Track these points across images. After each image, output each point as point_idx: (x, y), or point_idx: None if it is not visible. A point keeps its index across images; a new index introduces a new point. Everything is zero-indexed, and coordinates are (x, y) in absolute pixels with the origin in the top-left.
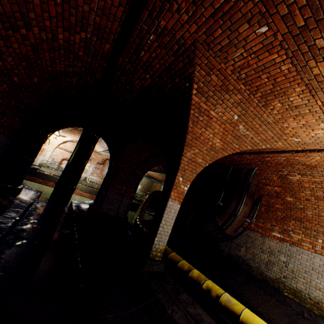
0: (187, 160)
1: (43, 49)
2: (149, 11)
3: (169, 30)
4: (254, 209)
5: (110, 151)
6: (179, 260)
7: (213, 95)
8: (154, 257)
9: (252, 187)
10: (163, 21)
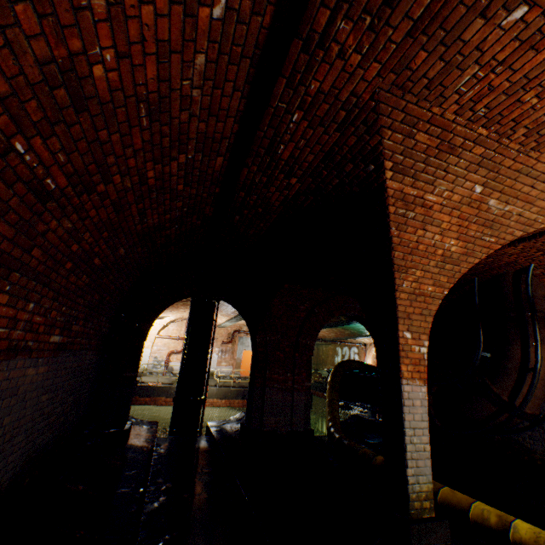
0: (406, 295)
1: (128, 203)
2: (287, 77)
3: (326, 92)
4: None
5: (247, 320)
6: (467, 504)
7: (426, 166)
8: (419, 514)
9: (540, 303)
10: (315, 82)
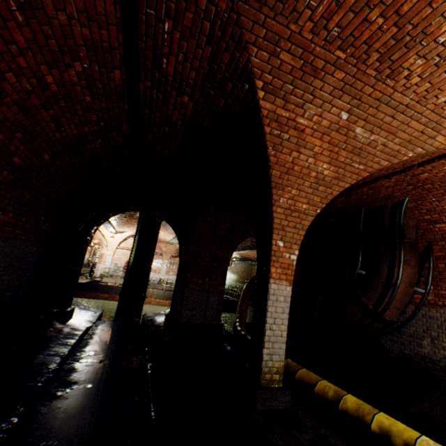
0: (283, 210)
1: (35, 107)
2: None
3: None
4: (425, 269)
5: (176, 233)
6: (315, 381)
7: (294, 89)
8: (269, 383)
9: (410, 231)
10: None
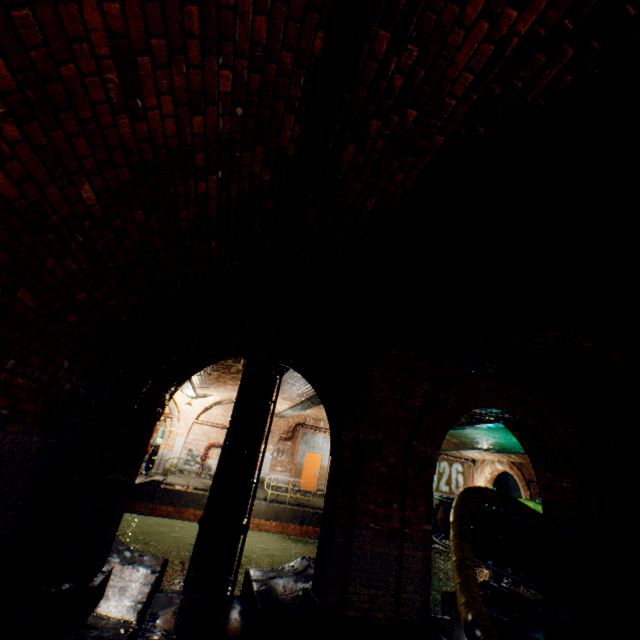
0: None
1: None
2: None
3: None
4: None
5: (326, 402)
6: None
7: None
8: None
9: None
10: None
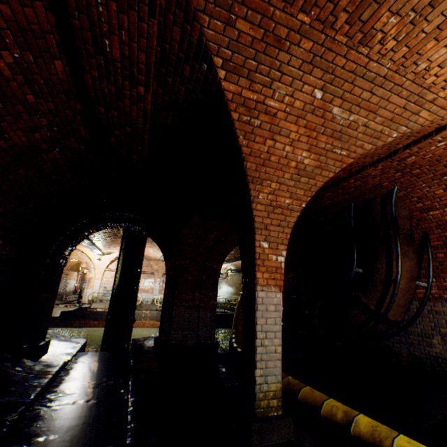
0: (264, 207)
1: None
2: None
3: None
4: (425, 261)
5: (160, 248)
6: (321, 401)
7: (258, 65)
8: (265, 412)
9: (403, 222)
10: None
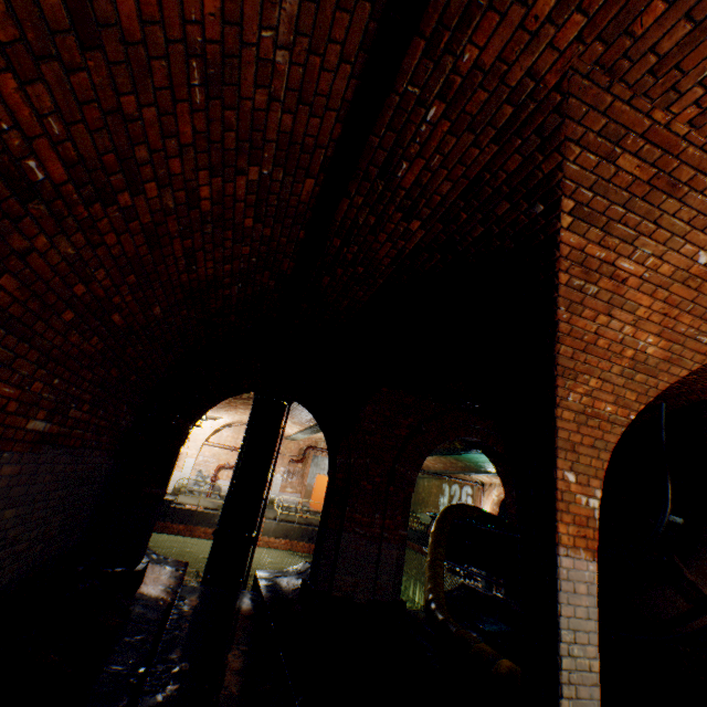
0: (572, 415)
1: (168, 234)
2: (428, 37)
3: (487, 68)
4: None
5: (325, 431)
6: None
7: (626, 213)
8: None
9: None
10: (471, 49)
